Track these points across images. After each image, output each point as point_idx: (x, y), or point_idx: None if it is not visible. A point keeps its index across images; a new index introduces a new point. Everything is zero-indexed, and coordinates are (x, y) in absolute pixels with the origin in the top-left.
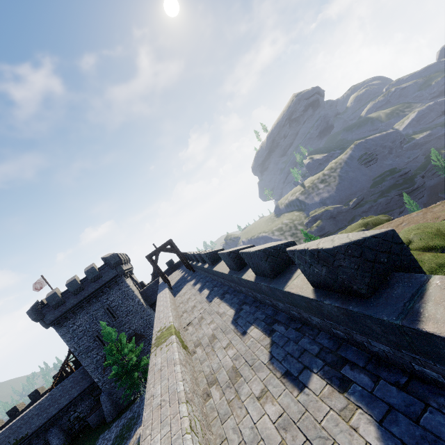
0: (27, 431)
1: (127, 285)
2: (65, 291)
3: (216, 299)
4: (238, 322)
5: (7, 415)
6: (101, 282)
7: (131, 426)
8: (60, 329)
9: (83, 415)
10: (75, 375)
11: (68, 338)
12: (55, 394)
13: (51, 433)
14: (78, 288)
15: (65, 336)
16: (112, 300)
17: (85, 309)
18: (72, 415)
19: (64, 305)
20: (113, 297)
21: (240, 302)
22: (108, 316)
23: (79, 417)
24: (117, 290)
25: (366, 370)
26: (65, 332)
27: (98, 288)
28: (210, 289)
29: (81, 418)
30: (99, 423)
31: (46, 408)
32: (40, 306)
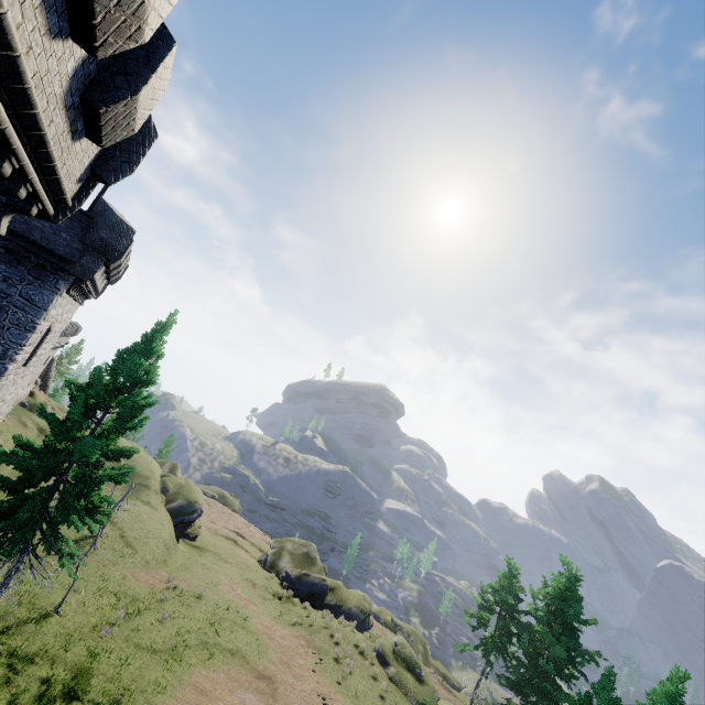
0: None
1: None
2: None
3: None
4: None
5: None
6: None
7: None
8: None
9: None
10: None
11: None
12: None
13: None
14: None
15: None
16: None
17: None
18: None
19: None
20: None
21: None
22: None
23: None
24: None
25: None
26: None
27: None
28: None
29: None
30: None
31: None
32: None
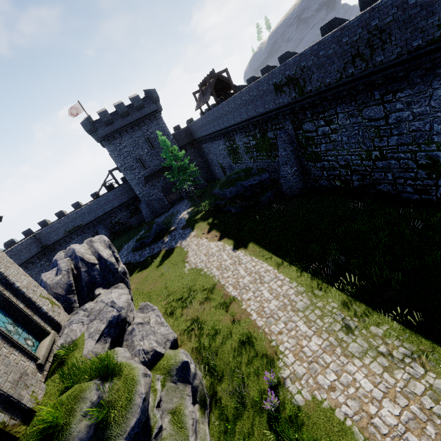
0: (81, 222)
1: (164, 122)
2: (113, 112)
3: None
4: None
5: (56, 216)
6: (144, 113)
7: (174, 215)
8: (109, 145)
9: (121, 221)
10: (116, 190)
11: (116, 155)
12: (101, 201)
13: (99, 227)
14: (126, 112)
15: (113, 152)
16: (152, 132)
17: (129, 134)
18: (113, 220)
19: (113, 125)
20: (152, 130)
21: None
22: (148, 144)
23: (119, 222)
24: (155, 124)
25: None
26: (113, 149)
27: (141, 118)
28: None
29: (120, 223)
30: (138, 224)
31: (94, 210)
32: (93, 121)
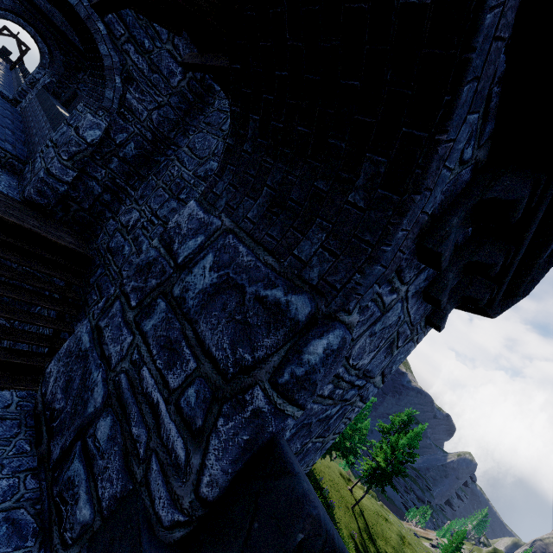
0: None
1: None
2: None
3: (3, 71)
4: (1, 72)
5: None
6: None
7: None
8: None
9: None
10: None
11: None
12: None
13: None
14: None
15: None
16: None
17: None
18: None
19: None
20: None
21: (8, 77)
22: None
23: None
24: None
25: (10, 84)
26: None
27: None
28: (6, 72)
29: None
30: None
31: None
32: None
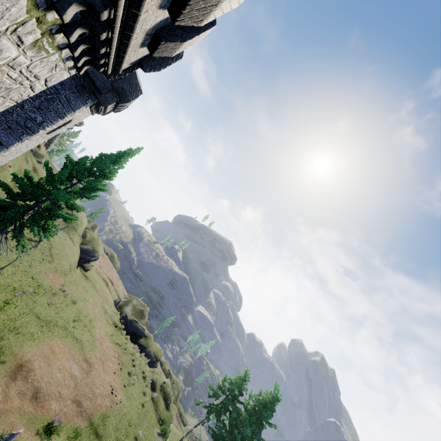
0: None
1: None
2: None
3: None
4: None
5: None
6: None
7: None
8: None
9: None
10: None
11: None
12: None
13: None
14: None
15: None
16: None
17: None
18: None
19: None
20: None
21: None
22: None
23: None
24: None
25: None
26: None
27: None
28: None
29: None
30: None
31: None
32: None
